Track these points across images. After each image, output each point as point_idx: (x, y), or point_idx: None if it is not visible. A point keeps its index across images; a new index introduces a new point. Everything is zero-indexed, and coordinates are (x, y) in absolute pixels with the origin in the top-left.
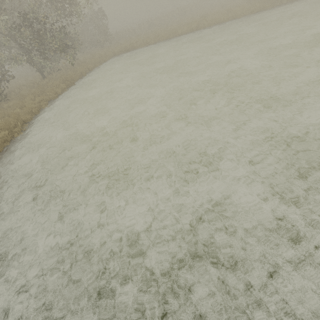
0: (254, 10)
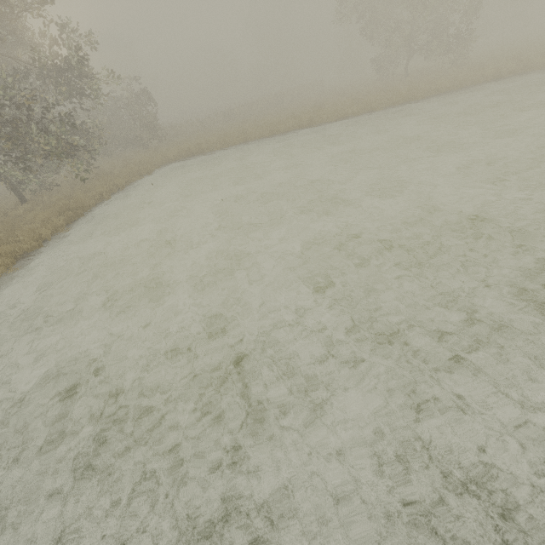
0: (399, 101)
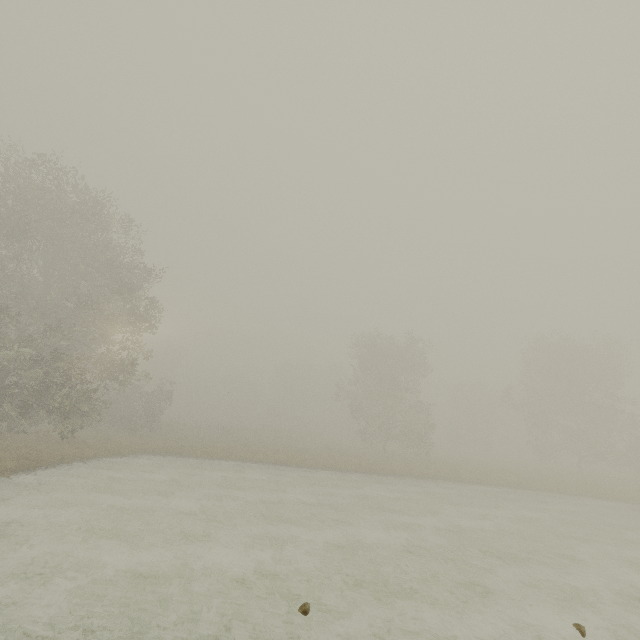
0: (361, 468)
